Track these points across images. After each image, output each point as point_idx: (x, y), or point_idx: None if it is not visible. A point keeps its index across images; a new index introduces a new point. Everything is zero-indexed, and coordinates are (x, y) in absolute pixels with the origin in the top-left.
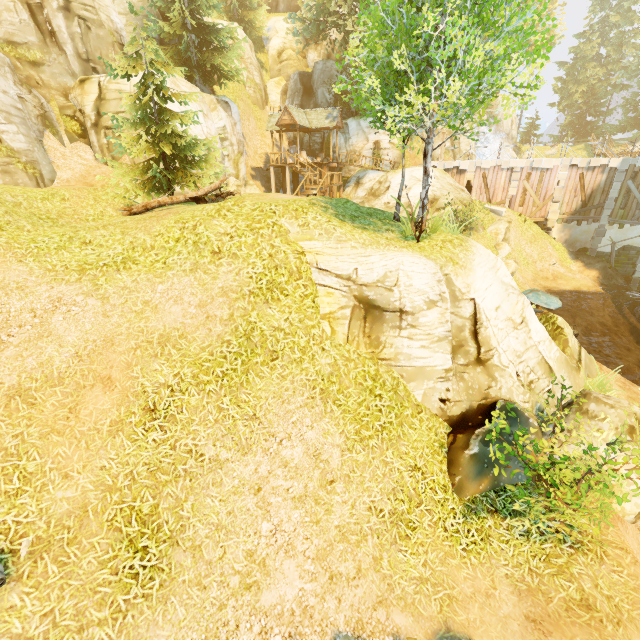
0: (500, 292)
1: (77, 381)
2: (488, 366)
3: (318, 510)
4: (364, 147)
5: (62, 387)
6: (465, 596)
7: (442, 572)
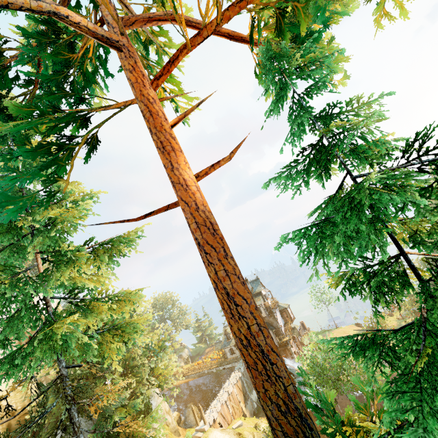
0: None
1: None
2: None
3: None
4: None
5: None
6: None
7: None
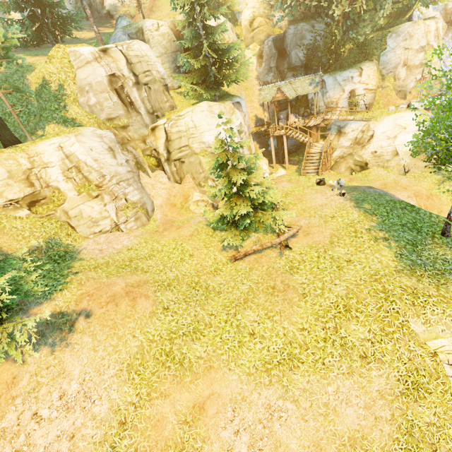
0: None
1: None
2: None
3: None
4: (340, 97)
5: None
6: None
7: None
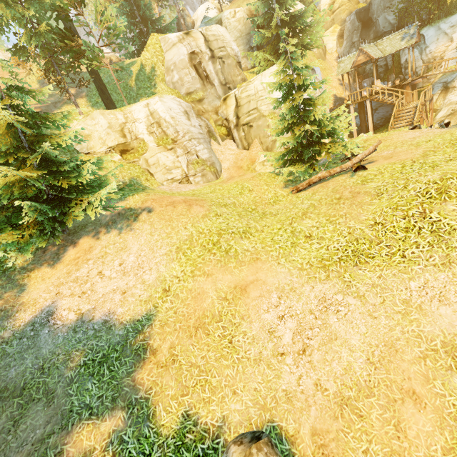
0: None
1: (384, 392)
2: None
3: None
4: (447, 49)
5: (374, 398)
6: None
7: None
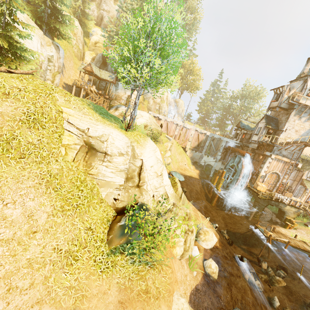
0: (154, 160)
1: None
2: (141, 188)
3: (18, 248)
4: (123, 95)
5: None
6: (92, 295)
7: (85, 283)
